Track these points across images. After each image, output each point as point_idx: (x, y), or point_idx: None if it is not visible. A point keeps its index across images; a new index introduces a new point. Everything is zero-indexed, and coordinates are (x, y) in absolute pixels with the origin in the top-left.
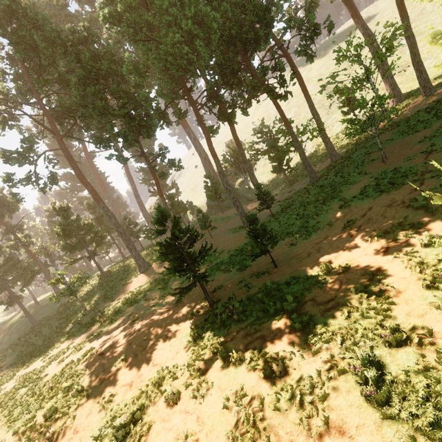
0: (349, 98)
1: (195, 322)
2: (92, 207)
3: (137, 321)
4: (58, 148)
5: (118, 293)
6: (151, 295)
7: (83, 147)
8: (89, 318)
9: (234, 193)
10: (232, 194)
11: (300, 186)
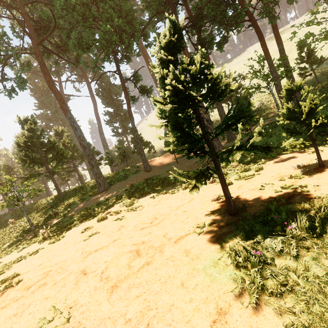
0: (310, 52)
1: (216, 237)
2: (60, 134)
3: (96, 235)
4: (39, 91)
5: (72, 210)
6: (113, 209)
7: (60, 89)
8: (33, 234)
9: (209, 116)
10: (207, 116)
11: (267, 122)
